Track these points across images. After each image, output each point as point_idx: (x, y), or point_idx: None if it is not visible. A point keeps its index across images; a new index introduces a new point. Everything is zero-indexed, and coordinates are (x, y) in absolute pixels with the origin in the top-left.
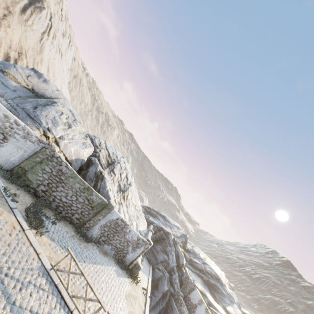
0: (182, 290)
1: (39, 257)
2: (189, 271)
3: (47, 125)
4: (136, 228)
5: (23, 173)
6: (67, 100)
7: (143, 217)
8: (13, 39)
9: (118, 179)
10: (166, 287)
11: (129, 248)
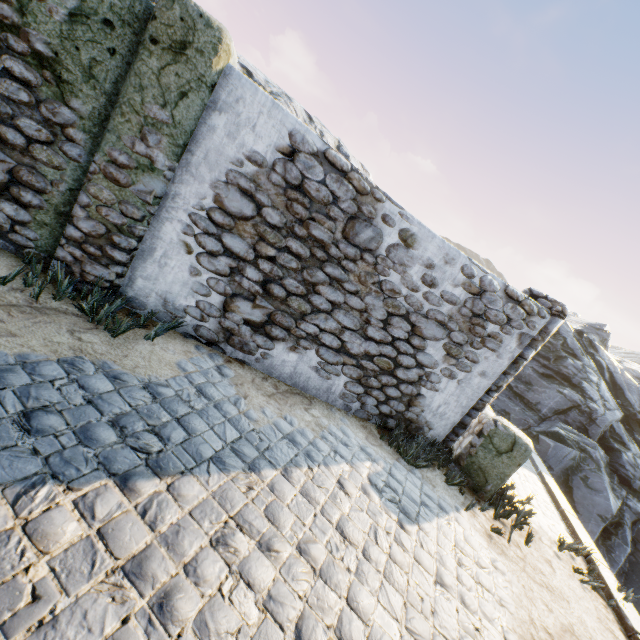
0: None
1: None
2: None
3: None
4: None
5: None
6: None
7: None
8: None
9: None
10: (610, 498)
11: (426, 350)
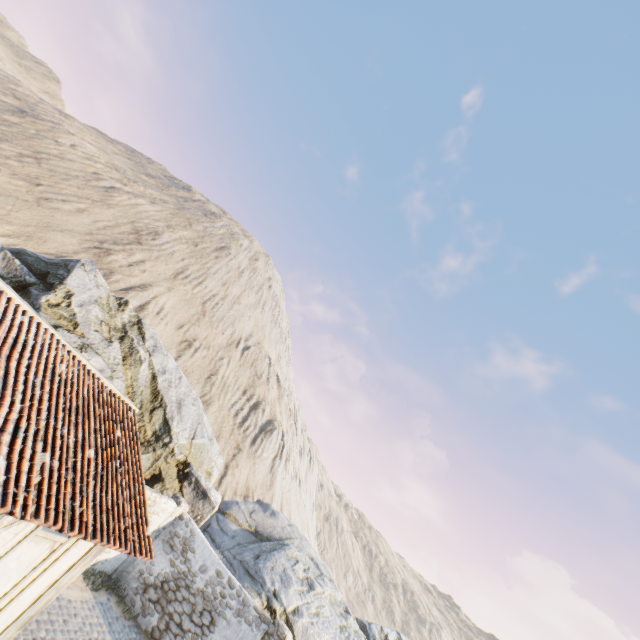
0: None
1: None
2: None
3: (273, 586)
4: None
5: None
6: (306, 540)
7: None
8: (240, 479)
9: None
10: None
11: None
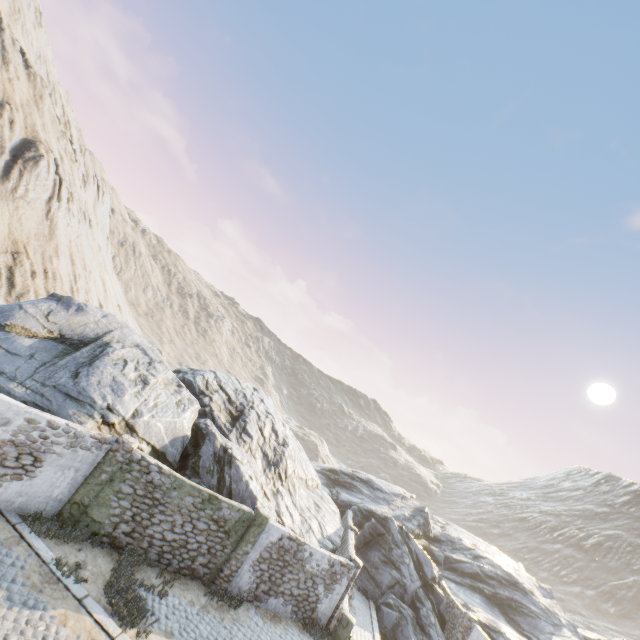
0: (449, 635)
1: None
2: (451, 586)
3: (106, 402)
4: (320, 535)
5: (83, 512)
6: (128, 327)
7: (329, 499)
8: None
9: (259, 442)
10: None
11: (318, 588)
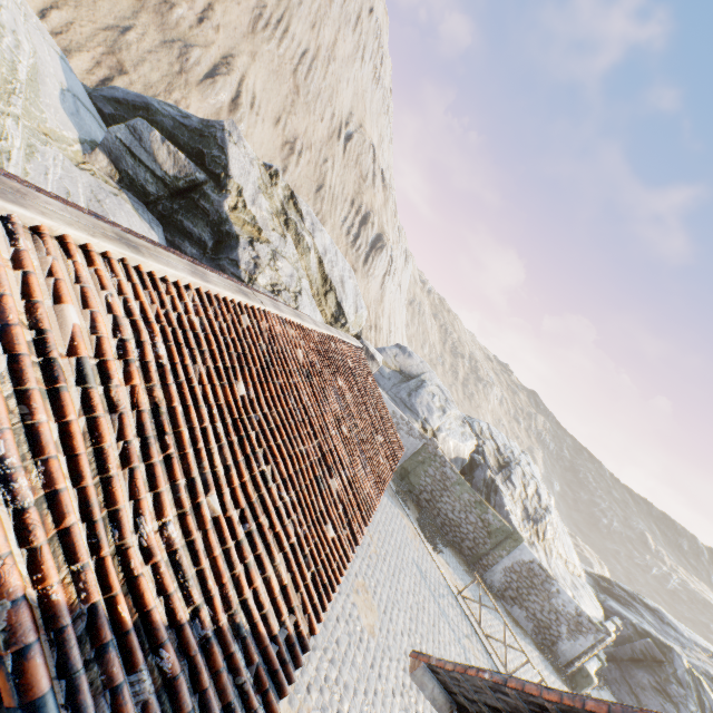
0: None
1: (443, 576)
2: None
3: (424, 415)
4: None
5: (406, 475)
6: (433, 372)
7: (591, 594)
8: None
9: (521, 495)
10: None
11: (560, 626)
